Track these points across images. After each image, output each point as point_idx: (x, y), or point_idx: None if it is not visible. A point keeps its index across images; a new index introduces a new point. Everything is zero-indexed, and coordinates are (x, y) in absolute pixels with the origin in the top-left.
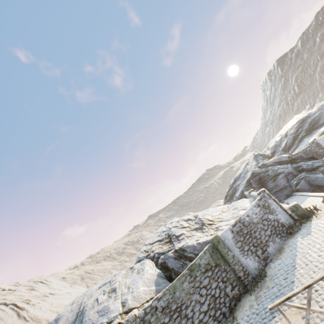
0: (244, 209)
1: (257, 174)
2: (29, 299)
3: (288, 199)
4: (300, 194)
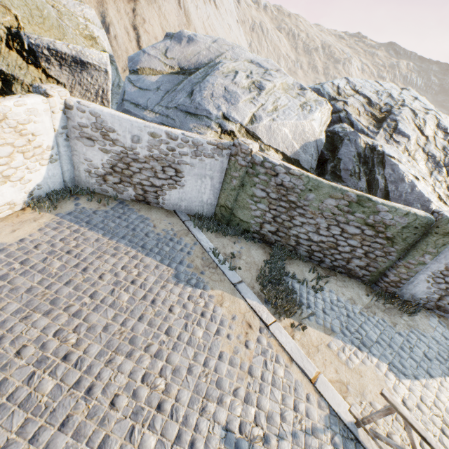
0: None
1: None
2: None
3: None
4: None
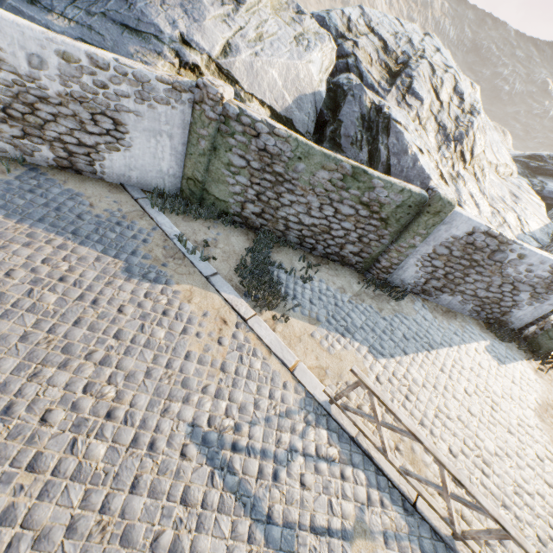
0: (519, 222)
1: None
2: None
3: None
4: None
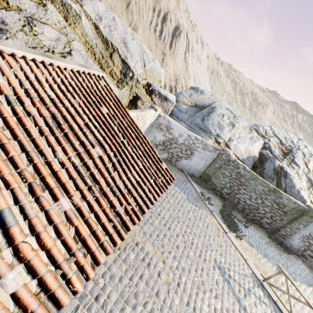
0: None
1: None
2: (193, 49)
3: None
4: None
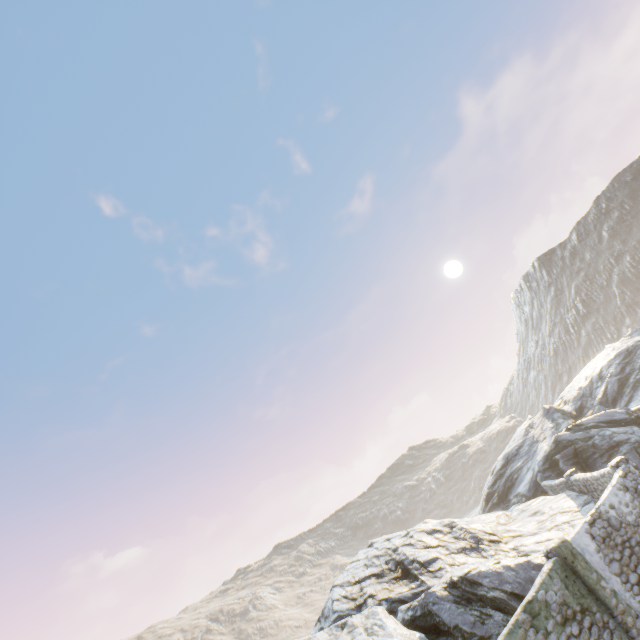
0: (565, 512)
1: (569, 443)
2: None
3: None
4: None
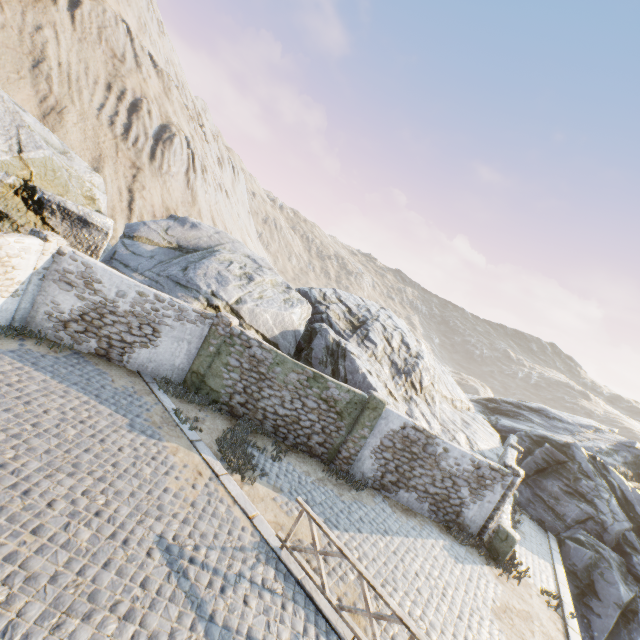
0: (468, 440)
1: (571, 457)
2: (207, 170)
3: (531, 524)
4: (553, 547)
